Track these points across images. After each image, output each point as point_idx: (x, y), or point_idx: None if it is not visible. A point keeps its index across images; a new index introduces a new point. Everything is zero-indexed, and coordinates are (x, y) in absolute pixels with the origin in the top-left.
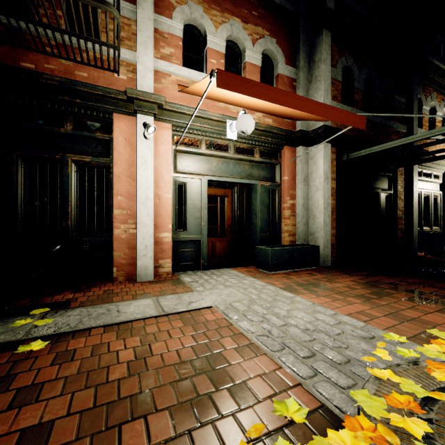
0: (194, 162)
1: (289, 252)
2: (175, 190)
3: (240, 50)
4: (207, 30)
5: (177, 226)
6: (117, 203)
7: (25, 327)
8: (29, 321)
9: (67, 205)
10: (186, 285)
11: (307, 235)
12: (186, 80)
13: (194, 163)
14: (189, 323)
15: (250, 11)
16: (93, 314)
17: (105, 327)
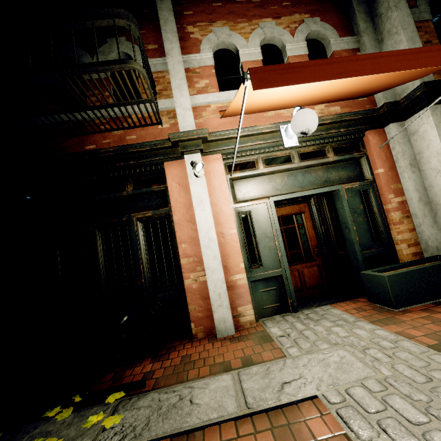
0: (254, 185)
1: (420, 275)
2: (240, 223)
3: (279, 48)
4: (237, 46)
5: (251, 262)
6: (182, 251)
7: (94, 430)
8: (100, 418)
9: (139, 263)
10: (275, 343)
11: (440, 240)
12: (227, 103)
13: (254, 186)
14: (285, 440)
15: (280, 4)
16: (163, 407)
17: (172, 438)
